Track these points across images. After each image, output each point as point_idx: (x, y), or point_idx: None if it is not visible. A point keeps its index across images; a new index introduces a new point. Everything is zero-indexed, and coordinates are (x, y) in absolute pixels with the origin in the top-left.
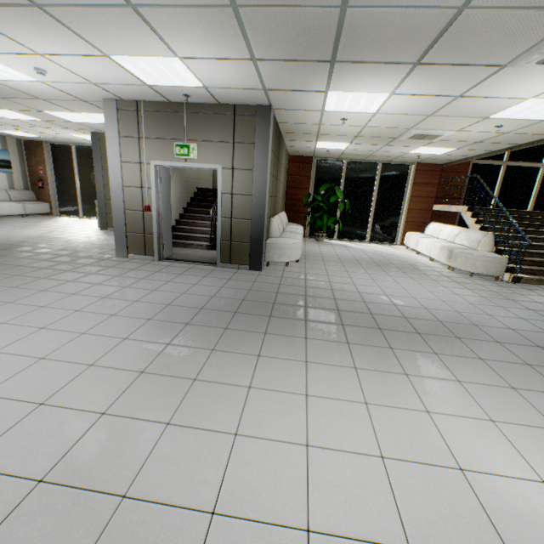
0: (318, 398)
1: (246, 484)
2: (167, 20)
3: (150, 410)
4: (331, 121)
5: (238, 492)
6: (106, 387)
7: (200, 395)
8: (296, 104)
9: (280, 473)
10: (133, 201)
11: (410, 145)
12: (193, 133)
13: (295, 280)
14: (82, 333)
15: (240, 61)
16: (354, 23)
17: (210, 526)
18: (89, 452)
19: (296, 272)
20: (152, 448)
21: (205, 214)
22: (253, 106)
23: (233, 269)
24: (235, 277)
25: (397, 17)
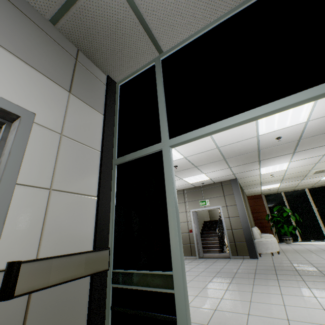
0: (322, 297)
1: (298, 315)
2: (204, 166)
3: (239, 298)
4: (265, 177)
5: (295, 316)
6: (215, 292)
7: (258, 295)
8: (247, 175)
9: (313, 314)
10: (184, 229)
11: (318, 176)
12: (206, 195)
13: (282, 260)
14: (190, 280)
15: (224, 169)
16: (263, 152)
17: (288, 321)
18: (225, 305)
19: (280, 257)
20: (249, 306)
21: (211, 234)
22: (228, 180)
23: (240, 259)
24: (244, 261)
25: (277, 147)
